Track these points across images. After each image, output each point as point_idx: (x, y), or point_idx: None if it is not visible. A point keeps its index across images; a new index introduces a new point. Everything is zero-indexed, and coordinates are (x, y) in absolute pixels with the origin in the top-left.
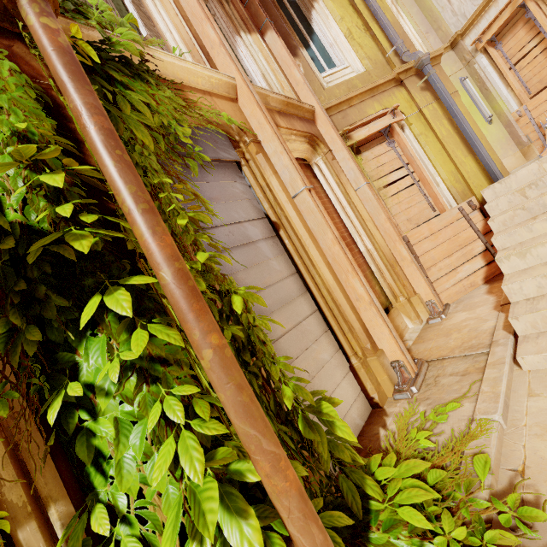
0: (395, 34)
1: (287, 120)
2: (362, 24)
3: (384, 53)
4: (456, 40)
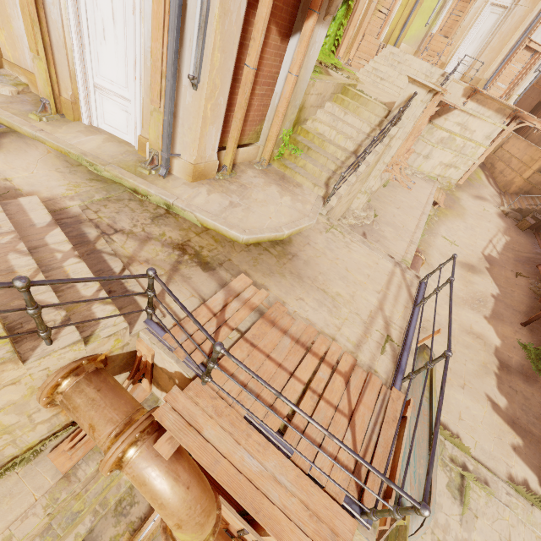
0: None
1: None
2: None
3: None
4: None
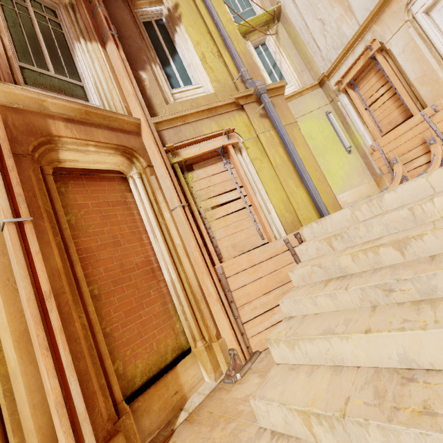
0: (240, 62)
1: (82, 129)
2: (217, 51)
3: (233, 78)
4: (323, 80)
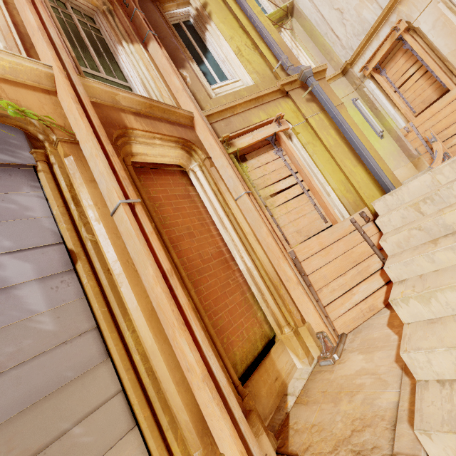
0: (279, 51)
1: (148, 122)
2: (251, 43)
3: (271, 68)
4: (346, 68)
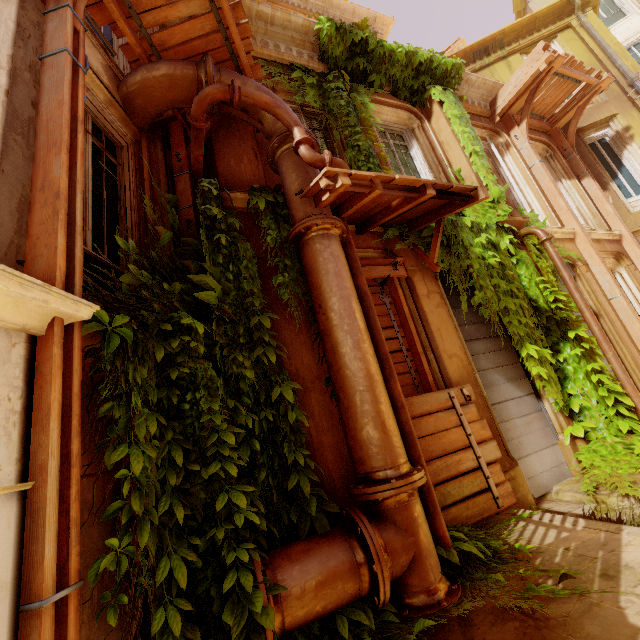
0: None
1: (601, 245)
2: None
3: None
4: None
